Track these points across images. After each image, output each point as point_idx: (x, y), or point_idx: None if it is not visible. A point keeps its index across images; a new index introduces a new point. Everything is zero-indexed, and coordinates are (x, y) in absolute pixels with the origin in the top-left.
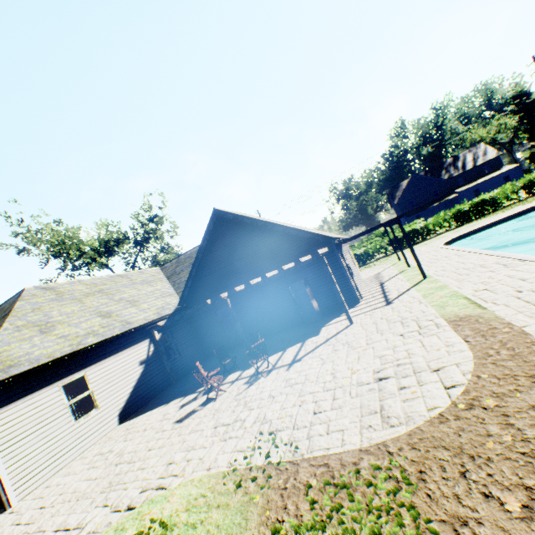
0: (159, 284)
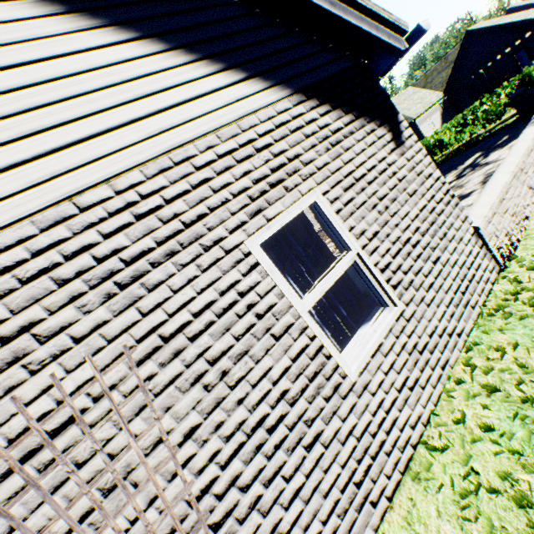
0: (422, 92)
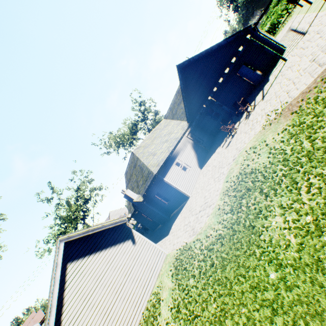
0: (171, 123)
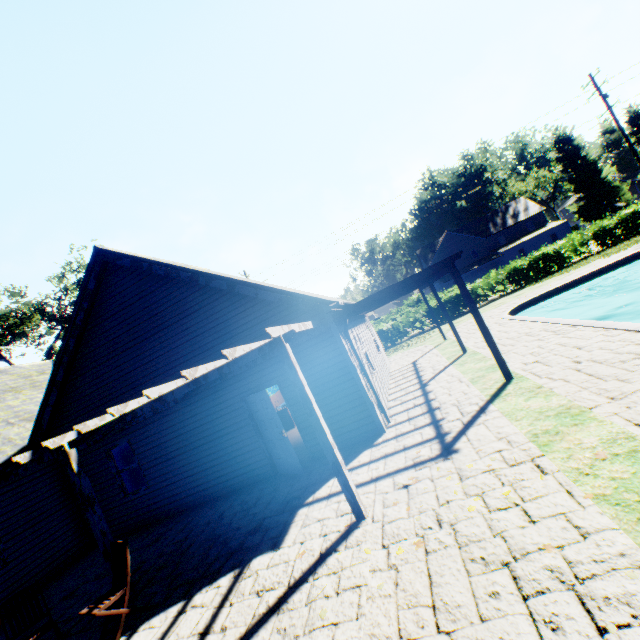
0: (22, 395)
